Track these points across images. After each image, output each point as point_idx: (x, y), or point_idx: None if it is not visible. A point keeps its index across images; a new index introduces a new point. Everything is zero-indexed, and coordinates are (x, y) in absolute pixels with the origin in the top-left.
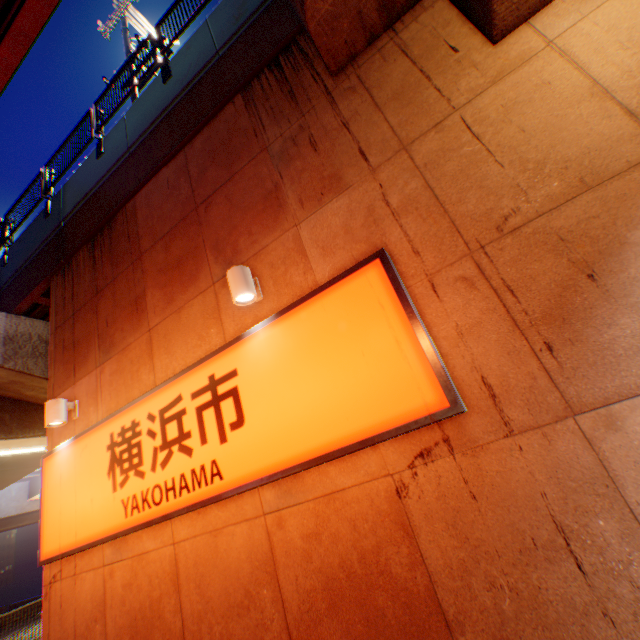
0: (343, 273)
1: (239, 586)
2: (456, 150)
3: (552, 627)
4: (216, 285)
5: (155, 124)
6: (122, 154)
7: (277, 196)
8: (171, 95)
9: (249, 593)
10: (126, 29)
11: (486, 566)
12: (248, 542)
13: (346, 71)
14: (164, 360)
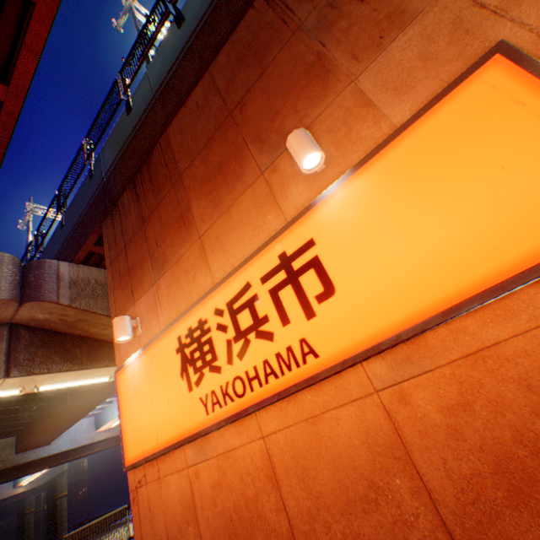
0: (442, 91)
1: (357, 478)
2: None
3: None
4: (265, 174)
5: (175, 66)
6: (149, 103)
7: (321, 65)
8: (187, 35)
9: (373, 485)
10: (135, 18)
11: None
12: (359, 426)
13: None
14: (219, 260)
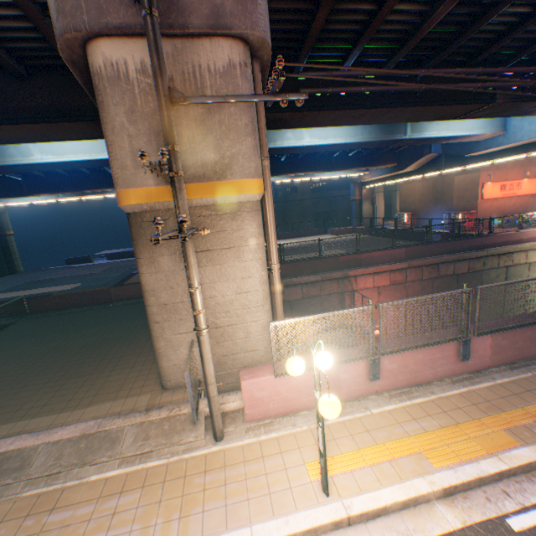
0: (534, 178)
1: (510, 205)
2: None
3: (531, 209)
4: (518, 169)
5: None
6: None
7: (530, 162)
8: None
9: (511, 206)
10: None
11: (530, 205)
12: (512, 202)
13: None
14: (507, 177)
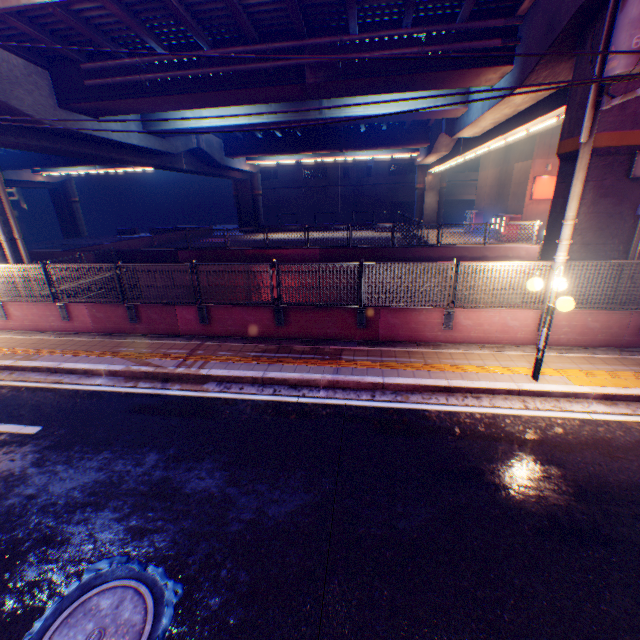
0: None
1: None
2: None
3: None
4: None
5: None
6: None
7: None
8: None
9: None
10: None
11: None
12: None
13: None
14: None
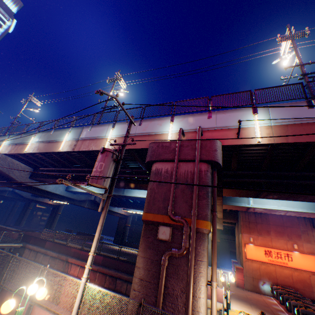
0: (309, 254)
1: (285, 275)
2: None
3: None
4: (286, 240)
5: None
6: None
7: (299, 236)
8: None
9: (287, 276)
10: None
11: None
12: (287, 271)
13: (314, 228)
14: (274, 243)
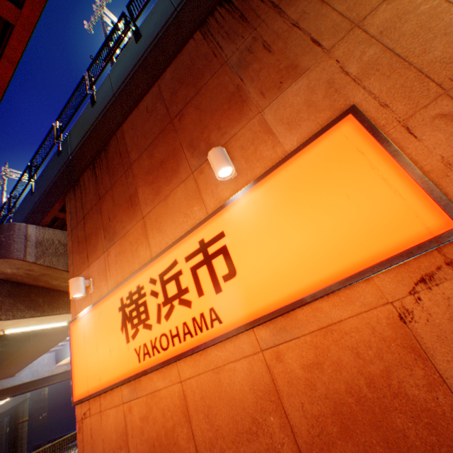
0: (315, 134)
1: (245, 415)
2: (412, 12)
3: None
4: (194, 173)
5: (132, 73)
6: (109, 99)
7: (239, 95)
8: (142, 49)
9: (255, 421)
10: (103, 23)
11: None
12: (249, 376)
13: None
14: (157, 238)
